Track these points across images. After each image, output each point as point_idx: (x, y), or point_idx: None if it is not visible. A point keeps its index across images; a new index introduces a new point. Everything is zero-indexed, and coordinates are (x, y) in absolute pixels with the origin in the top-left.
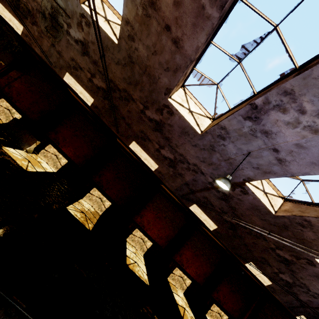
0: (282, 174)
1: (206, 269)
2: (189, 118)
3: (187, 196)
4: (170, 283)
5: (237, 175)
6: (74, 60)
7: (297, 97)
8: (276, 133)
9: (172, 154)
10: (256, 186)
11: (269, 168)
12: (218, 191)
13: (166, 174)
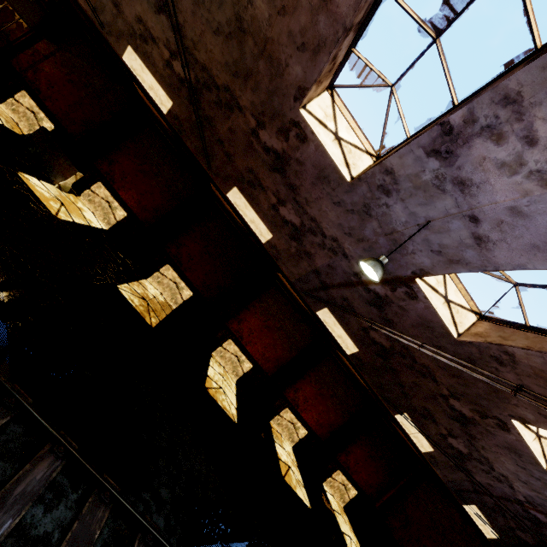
0: (480, 265)
1: (334, 418)
2: (333, 151)
3: (315, 293)
4: (273, 429)
5: (402, 264)
6: (141, 22)
7: (525, 110)
8: (479, 185)
9: (298, 216)
10: (434, 287)
11: (458, 254)
12: (367, 289)
13: (284, 251)
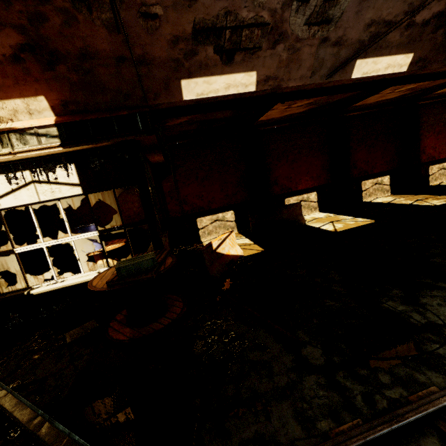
0: None
1: None
2: None
3: None
4: None
5: None
6: (372, 24)
7: None
8: None
9: None
10: None
11: None
12: None
13: None
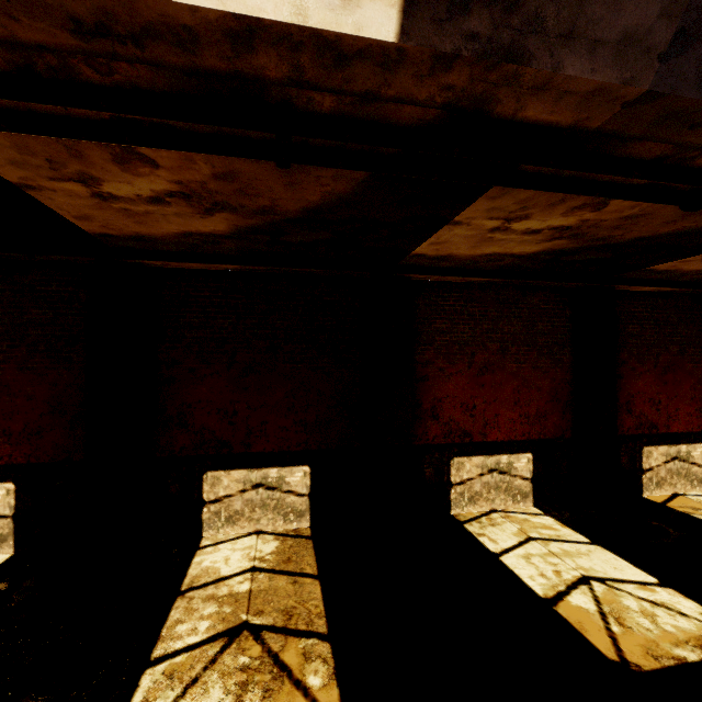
0: None
1: None
2: None
3: None
4: (671, 504)
5: None
6: None
7: None
8: None
9: None
10: None
11: None
12: None
13: None
